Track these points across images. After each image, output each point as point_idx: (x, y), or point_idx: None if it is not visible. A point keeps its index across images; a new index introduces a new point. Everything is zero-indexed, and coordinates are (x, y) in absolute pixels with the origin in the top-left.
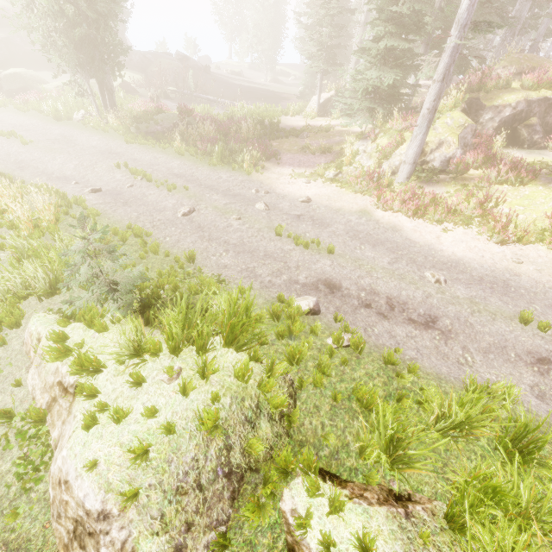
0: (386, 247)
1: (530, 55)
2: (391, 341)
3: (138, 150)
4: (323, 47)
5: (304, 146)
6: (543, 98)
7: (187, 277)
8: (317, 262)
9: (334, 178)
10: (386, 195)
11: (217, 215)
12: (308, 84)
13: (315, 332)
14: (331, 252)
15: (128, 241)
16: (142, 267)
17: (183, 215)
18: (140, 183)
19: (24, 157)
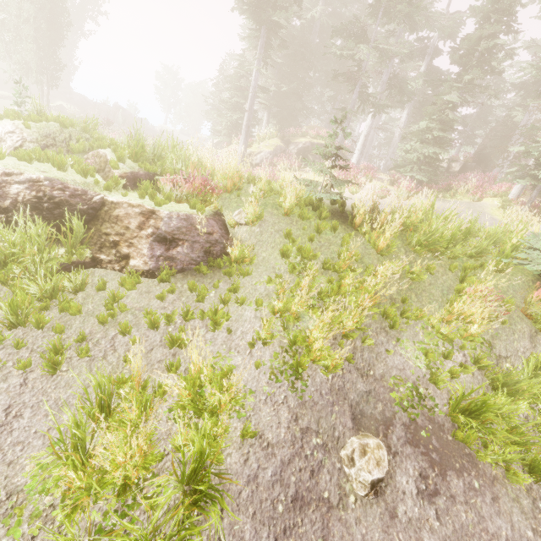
0: None
1: (320, 126)
2: None
3: None
4: (215, 108)
5: None
6: (320, 144)
7: None
8: None
9: None
10: None
11: None
12: None
13: None
14: None
15: None
16: None
17: None
18: None
19: None
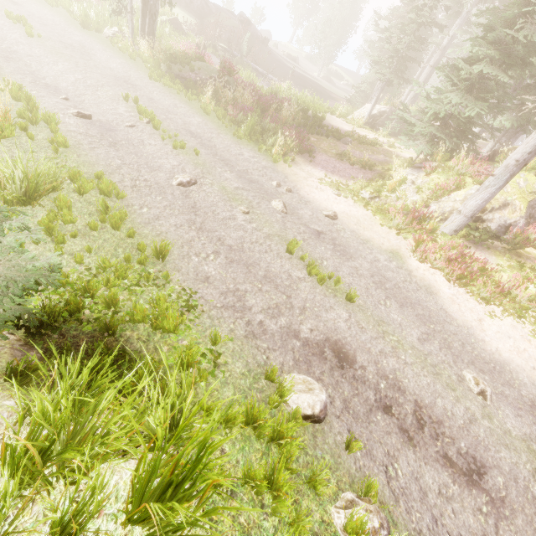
0: (417, 312)
1: None
2: (426, 516)
3: (159, 90)
4: (396, 55)
5: (344, 152)
6: None
7: (144, 281)
8: (330, 310)
9: (369, 201)
10: (425, 242)
11: (222, 198)
12: (362, 91)
13: (315, 487)
14: (351, 300)
15: (88, 196)
16: (85, 243)
17: (179, 184)
18: (143, 126)
19: (21, 48)
